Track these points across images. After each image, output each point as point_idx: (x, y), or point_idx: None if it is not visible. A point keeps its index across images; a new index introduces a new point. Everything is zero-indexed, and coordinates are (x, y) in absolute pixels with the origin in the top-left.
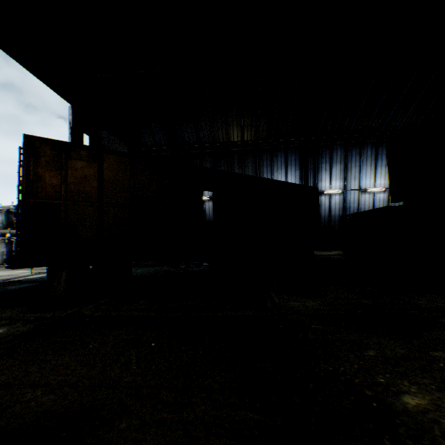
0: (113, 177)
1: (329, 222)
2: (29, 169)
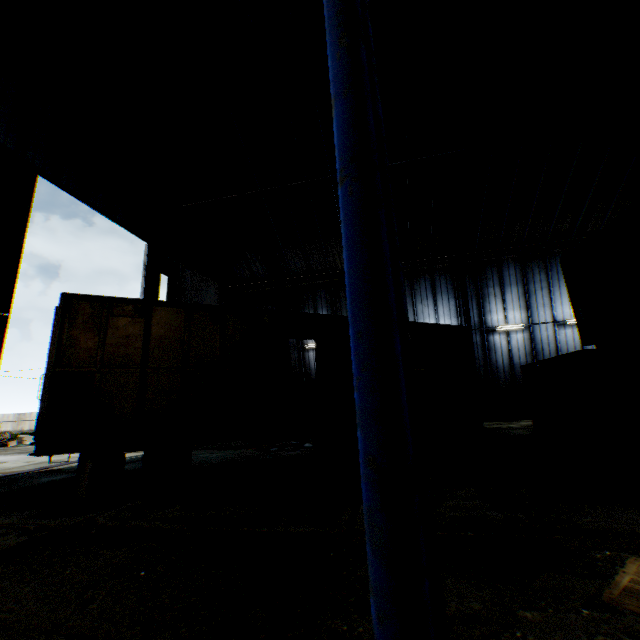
0: (163, 334)
1: (511, 374)
2: (63, 332)
